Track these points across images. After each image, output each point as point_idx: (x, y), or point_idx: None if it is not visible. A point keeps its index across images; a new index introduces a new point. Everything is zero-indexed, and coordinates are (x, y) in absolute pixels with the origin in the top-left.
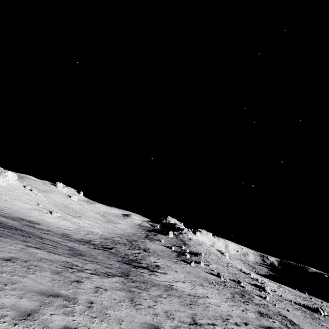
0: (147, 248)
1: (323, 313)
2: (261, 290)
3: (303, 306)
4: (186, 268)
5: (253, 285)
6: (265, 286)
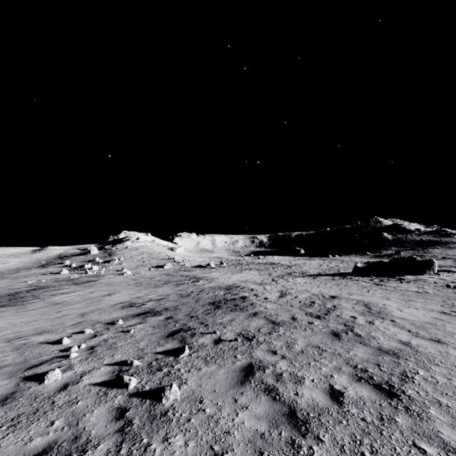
0: (0, 277)
1: (214, 265)
2: (150, 268)
3: (201, 266)
4: (27, 279)
5: (157, 267)
6: (166, 263)
